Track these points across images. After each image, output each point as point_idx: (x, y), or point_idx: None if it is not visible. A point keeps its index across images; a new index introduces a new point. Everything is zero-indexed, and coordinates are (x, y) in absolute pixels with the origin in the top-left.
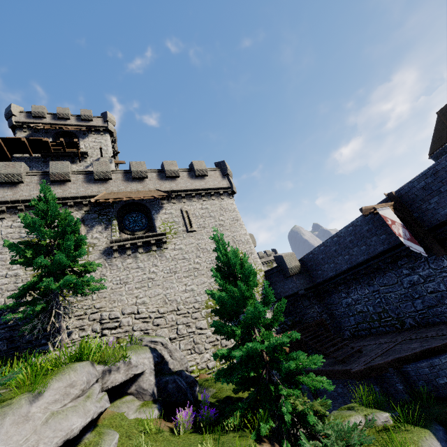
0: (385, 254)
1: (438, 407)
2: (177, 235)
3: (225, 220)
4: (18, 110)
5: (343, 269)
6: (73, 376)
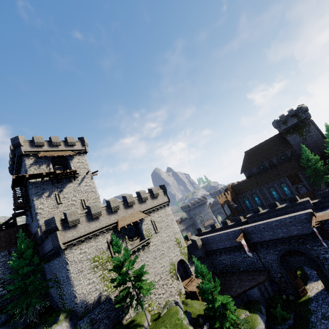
0: (237, 246)
1: (256, 305)
2: (152, 236)
3: (169, 221)
4: (22, 139)
5: (220, 247)
6: (191, 328)
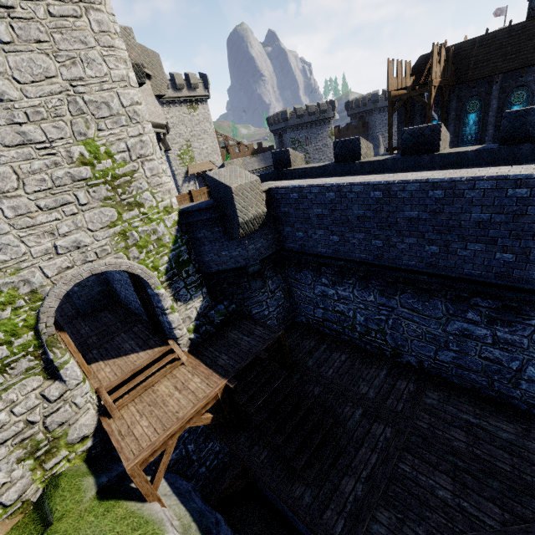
0: (469, 283)
1: None
2: None
3: None
4: None
5: (354, 256)
6: None
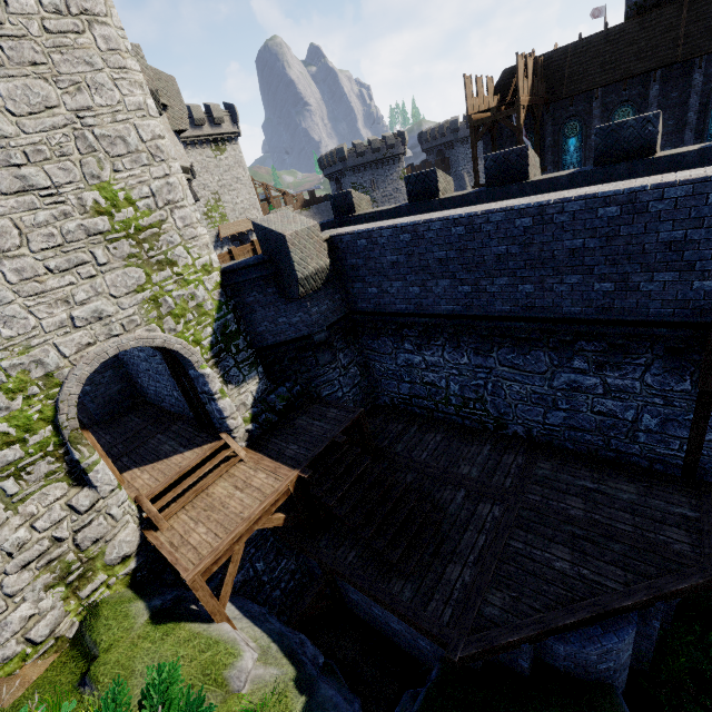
0: (570, 323)
1: None
2: None
3: None
4: None
5: (439, 309)
6: None
